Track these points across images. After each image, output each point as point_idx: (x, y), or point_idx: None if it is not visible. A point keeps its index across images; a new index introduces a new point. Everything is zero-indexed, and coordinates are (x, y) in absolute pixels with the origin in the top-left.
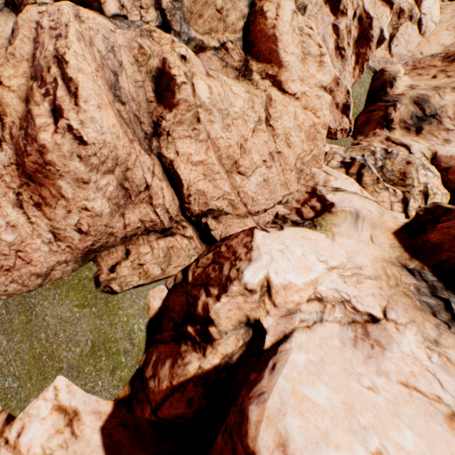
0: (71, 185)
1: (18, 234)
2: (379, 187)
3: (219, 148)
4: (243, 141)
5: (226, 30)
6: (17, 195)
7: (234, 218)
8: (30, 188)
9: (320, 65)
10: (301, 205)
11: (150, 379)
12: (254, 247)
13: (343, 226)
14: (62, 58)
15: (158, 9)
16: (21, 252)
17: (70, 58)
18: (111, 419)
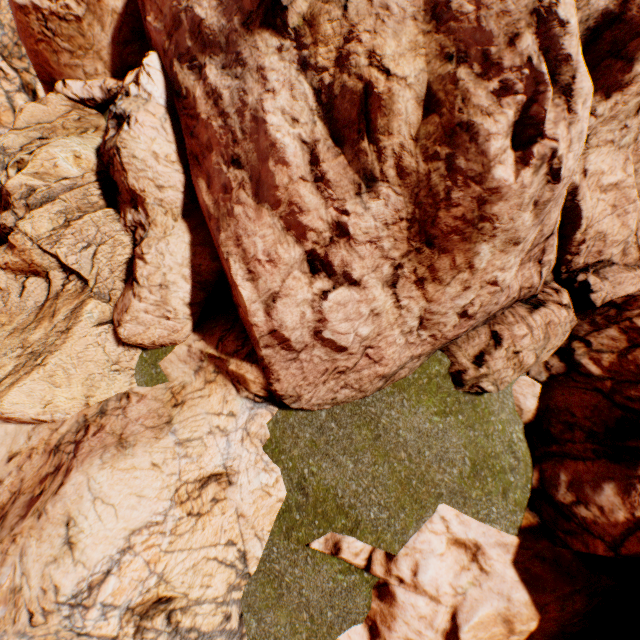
0: (493, 249)
1: (376, 324)
2: None
3: (639, 157)
4: None
5: None
6: (394, 268)
7: (624, 271)
8: (418, 256)
9: None
10: None
11: (575, 506)
12: None
13: None
14: (545, 14)
15: None
16: (371, 348)
17: (568, 13)
18: (520, 552)
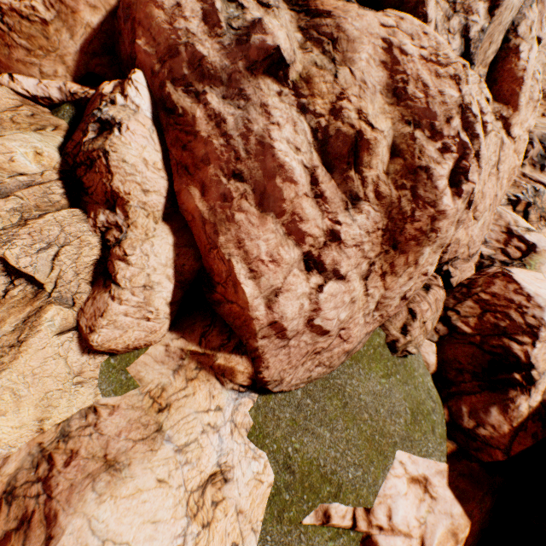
0: (431, 250)
1: (351, 310)
2: (541, 224)
3: None
4: (482, 186)
5: (481, 63)
6: (369, 265)
7: (464, 263)
8: (385, 256)
9: (533, 110)
10: (504, 246)
11: (477, 429)
12: (532, 294)
13: (545, 264)
14: (464, 108)
15: (463, 37)
16: (343, 329)
17: (476, 110)
18: (450, 474)
